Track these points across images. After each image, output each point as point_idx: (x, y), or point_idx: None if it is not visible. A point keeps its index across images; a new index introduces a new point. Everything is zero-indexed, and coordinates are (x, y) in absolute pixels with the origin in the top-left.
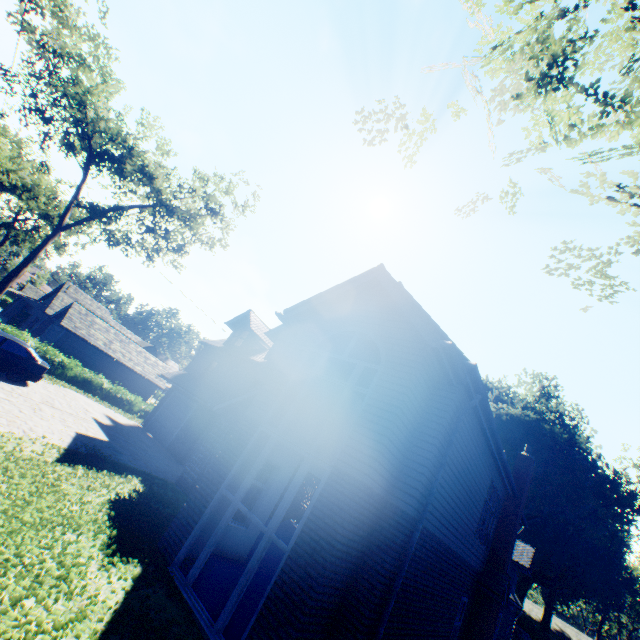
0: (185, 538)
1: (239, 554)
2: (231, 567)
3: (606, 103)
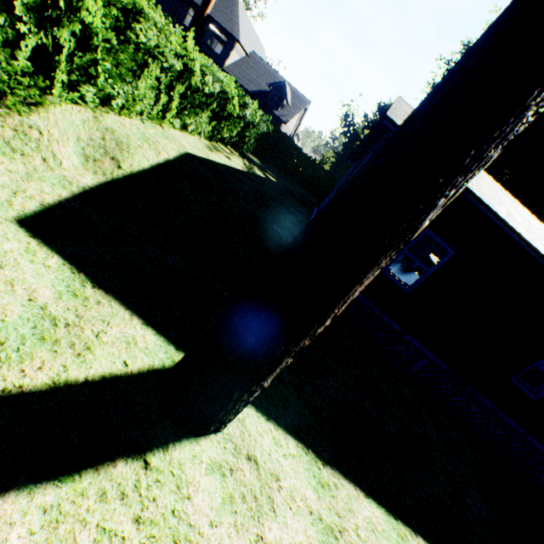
0: None
1: None
2: None
3: None
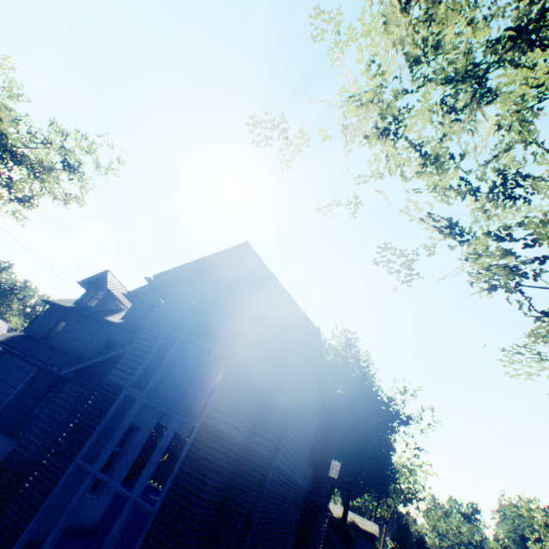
0: (26, 524)
1: (88, 525)
2: (79, 542)
3: (425, 158)
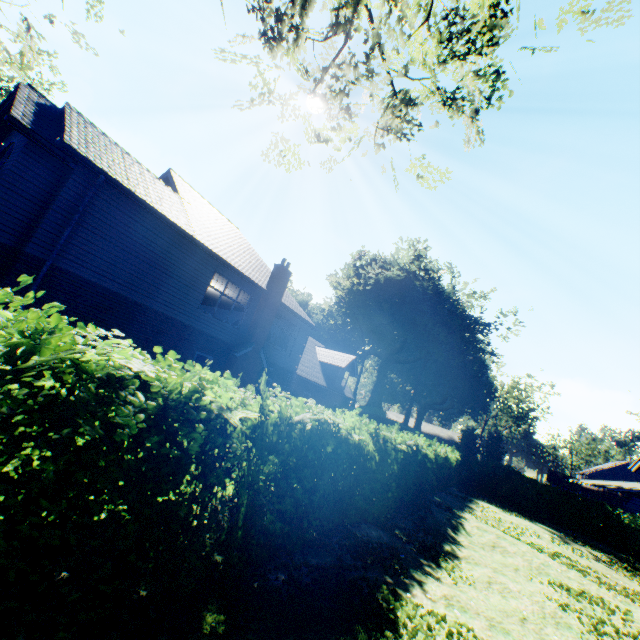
0: None
1: None
2: None
3: None
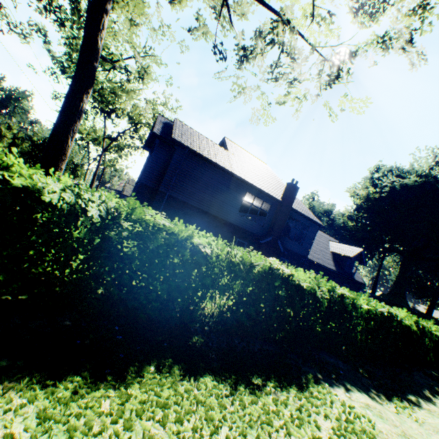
0: None
1: None
2: None
3: None
